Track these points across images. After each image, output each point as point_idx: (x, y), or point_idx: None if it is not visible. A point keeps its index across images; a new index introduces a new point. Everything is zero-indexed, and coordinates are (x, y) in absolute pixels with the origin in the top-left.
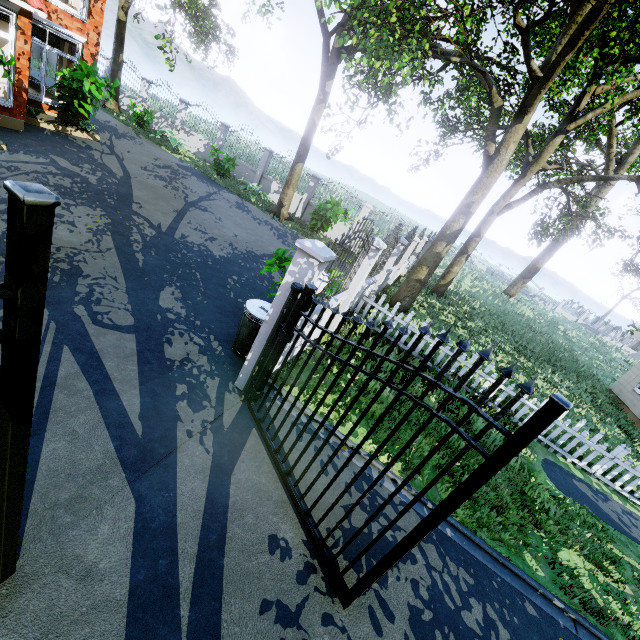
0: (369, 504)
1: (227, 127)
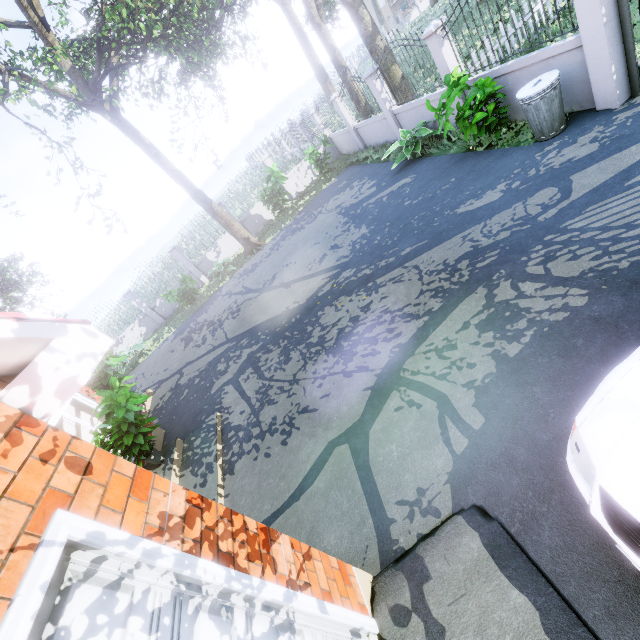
0: None
1: (129, 292)
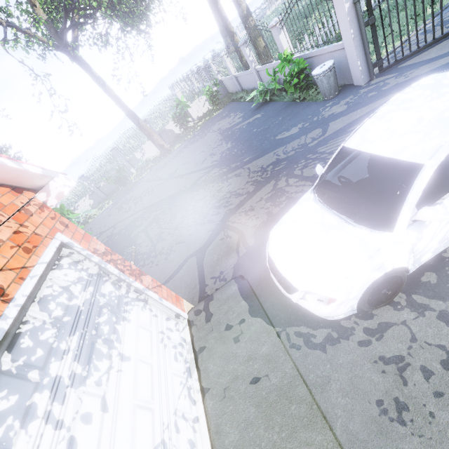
0: (443, 24)
1: (82, 176)
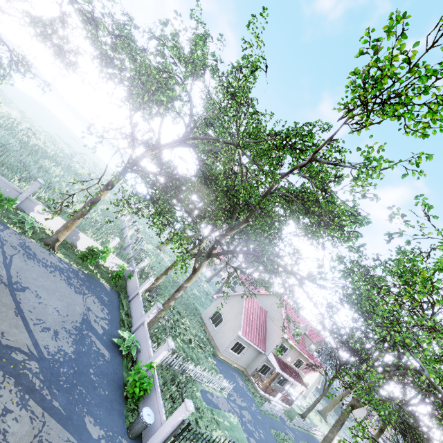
0: None
1: None
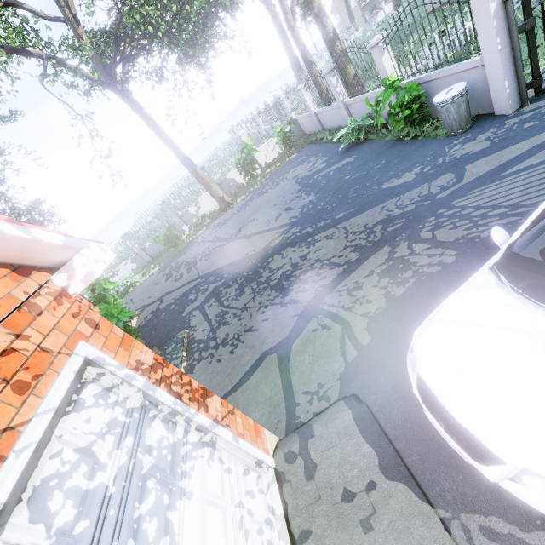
0: None
1: (125, 235)
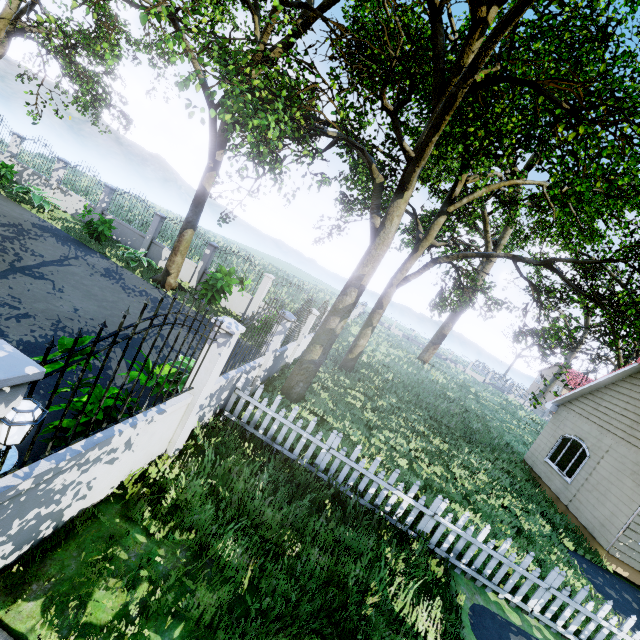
0: None
1: (113, 189)
